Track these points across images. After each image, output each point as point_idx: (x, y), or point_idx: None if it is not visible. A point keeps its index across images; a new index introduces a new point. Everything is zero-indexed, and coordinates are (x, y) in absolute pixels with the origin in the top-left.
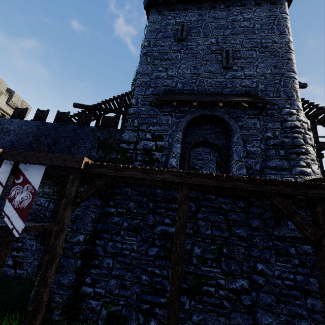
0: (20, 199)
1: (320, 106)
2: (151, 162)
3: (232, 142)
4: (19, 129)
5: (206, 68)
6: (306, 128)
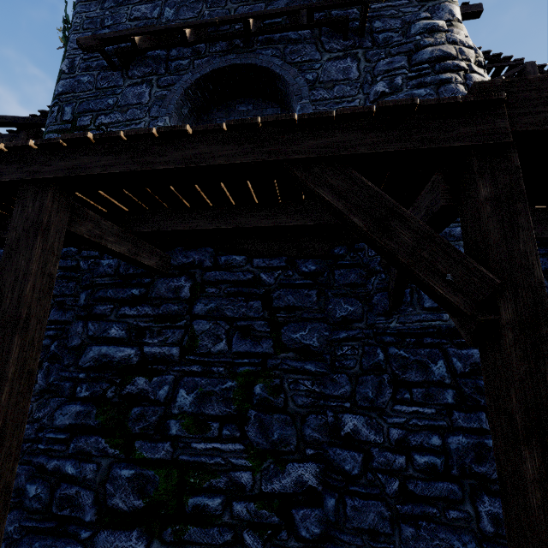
0: None
1: (514, 61)
2: None
3: None
4: None
5: None
6: (474, 60)
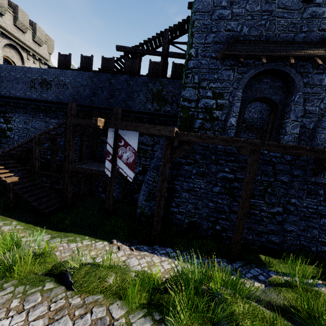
0: (126, 157)
1: None
2: (212, 120)
3: (292, 100)
4: (74, 81)
5: (281, 1)
6: None
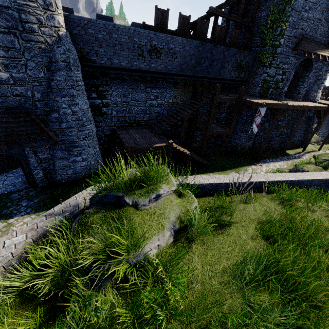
0: (257, 121)
1: None
2: (276, 89)
3: (306, 75)
4: (183, 50)
5: (326, 15)
6: None
